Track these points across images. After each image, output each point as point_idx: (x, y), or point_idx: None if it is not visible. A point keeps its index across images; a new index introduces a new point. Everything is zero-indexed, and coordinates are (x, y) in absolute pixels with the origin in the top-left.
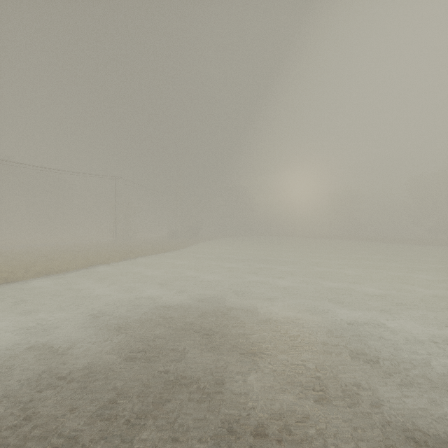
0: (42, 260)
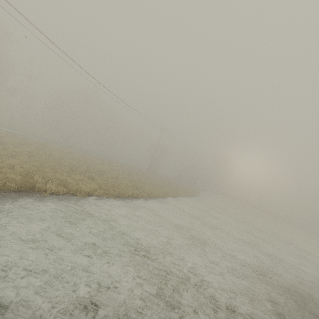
0: (129, 177)
